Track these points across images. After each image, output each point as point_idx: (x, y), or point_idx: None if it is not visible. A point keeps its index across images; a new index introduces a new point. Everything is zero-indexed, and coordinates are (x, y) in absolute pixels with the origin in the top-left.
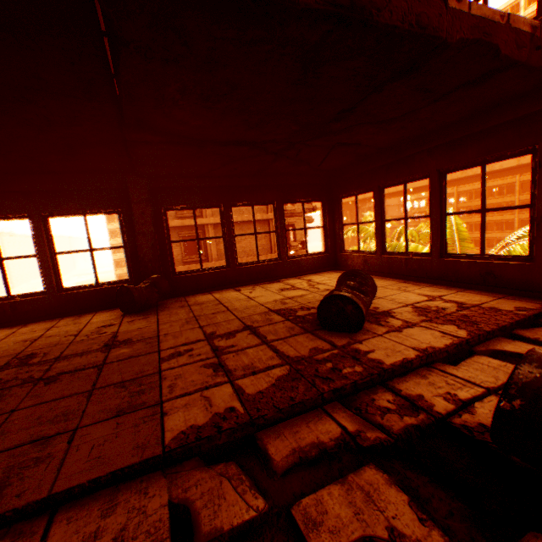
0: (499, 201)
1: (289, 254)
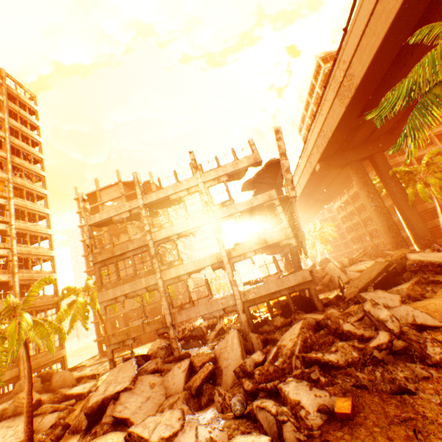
0: None
1: None
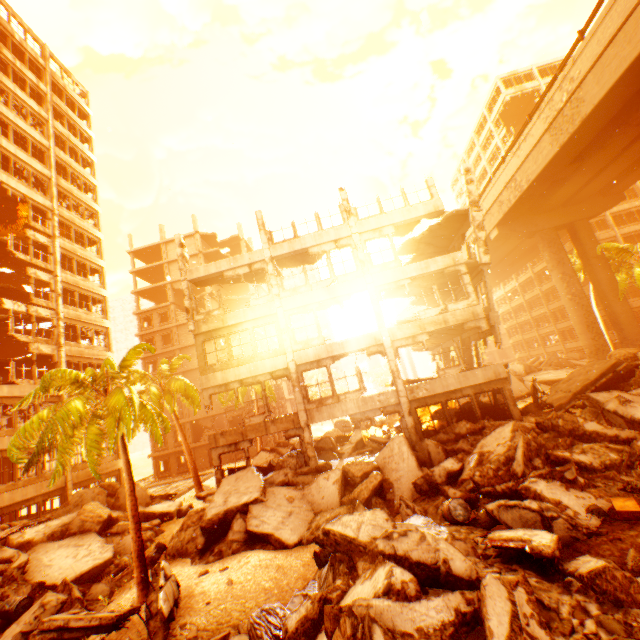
0: (548, 285)
1: None
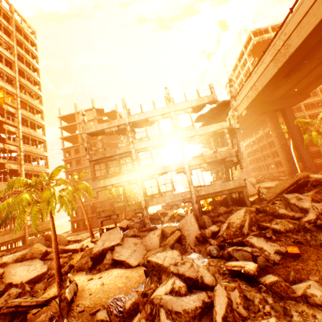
0: (271, 139)
1: None
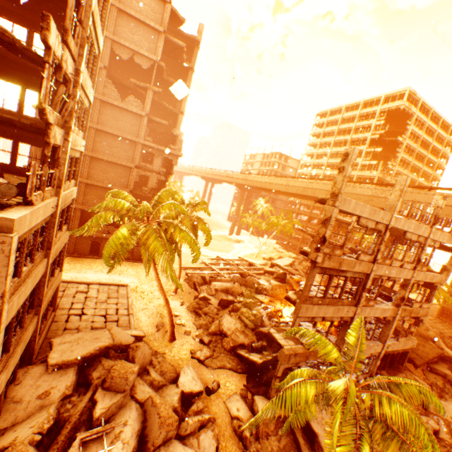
0: None
1: (140, 193)
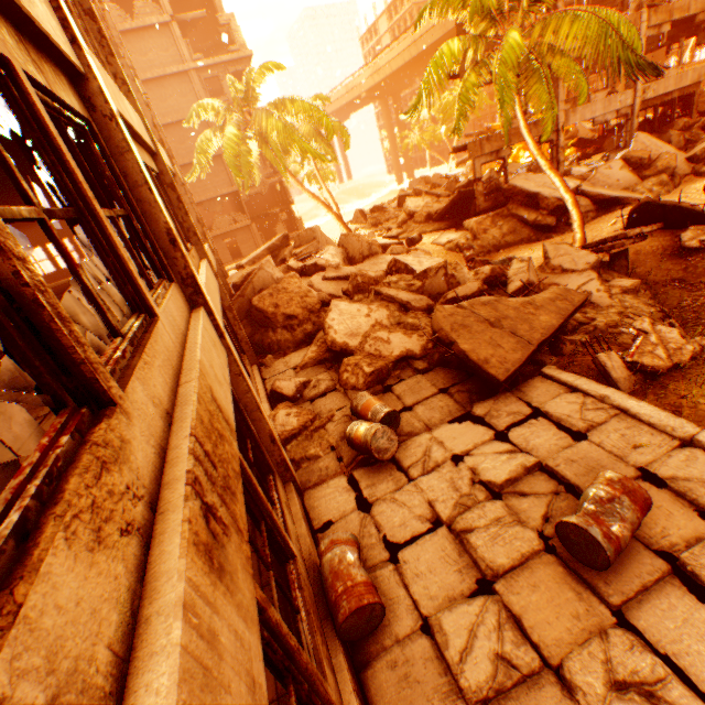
0: None
1: None
